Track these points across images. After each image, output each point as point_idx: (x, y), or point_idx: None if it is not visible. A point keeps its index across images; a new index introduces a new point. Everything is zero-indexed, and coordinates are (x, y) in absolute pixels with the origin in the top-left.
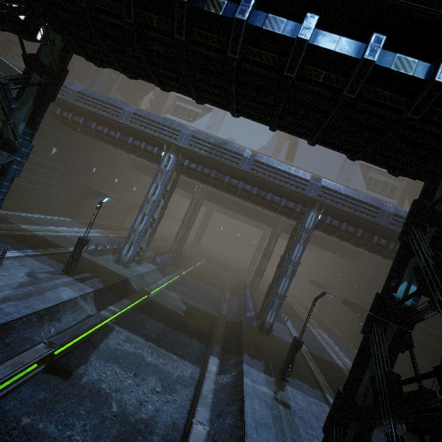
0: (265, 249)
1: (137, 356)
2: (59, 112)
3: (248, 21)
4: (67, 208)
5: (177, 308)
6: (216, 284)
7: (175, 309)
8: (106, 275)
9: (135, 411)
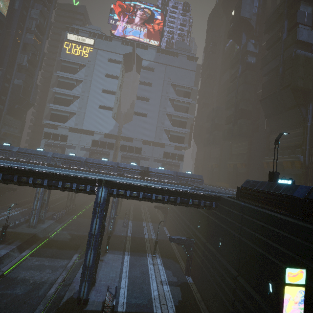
0: None
1: (41, 264)
2: None
3: (33, 182)
4: None
5: (66, 239)
6: None
7: (65, 239)
8: (22, 236)
9: (39, 280)
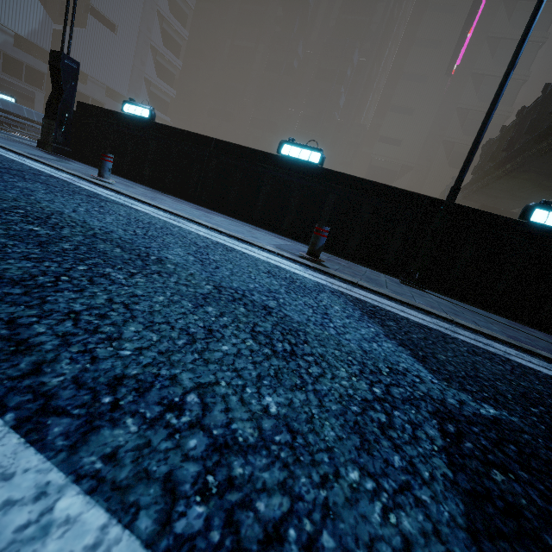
0: None
1: None
2: None
3: None
4: None
5: None
6: None
7: None
8: None
9: None
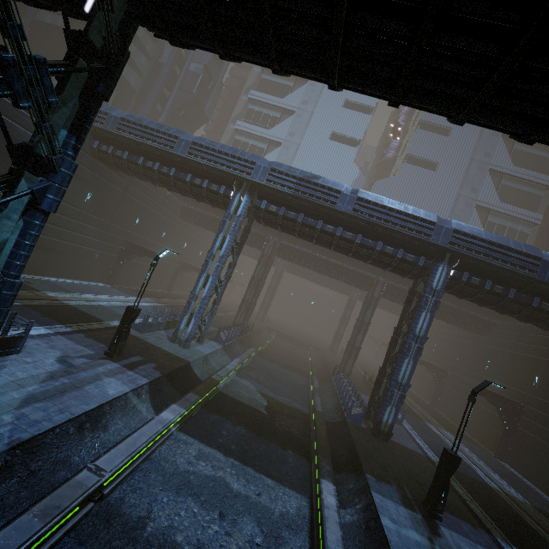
0: (358, 320)
1: (217, 481)
2: (96, 146)
3: None
4: (103, 271)
5: (256, 403)
6: (296, 367)
7: (254, 404)
8: (161, 358)
9: None
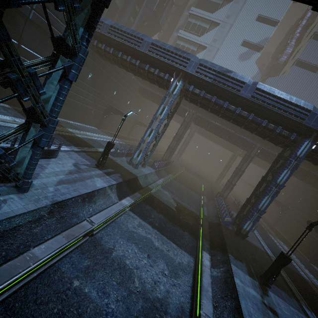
0: (237, 168)
1: (147, 239)
2: (95, 44)
3: None
4: (95, 120)
5: (170, 204)
6: (194, 189)
7: (169, 204)
8: (123, 172)
9: (151, 289)
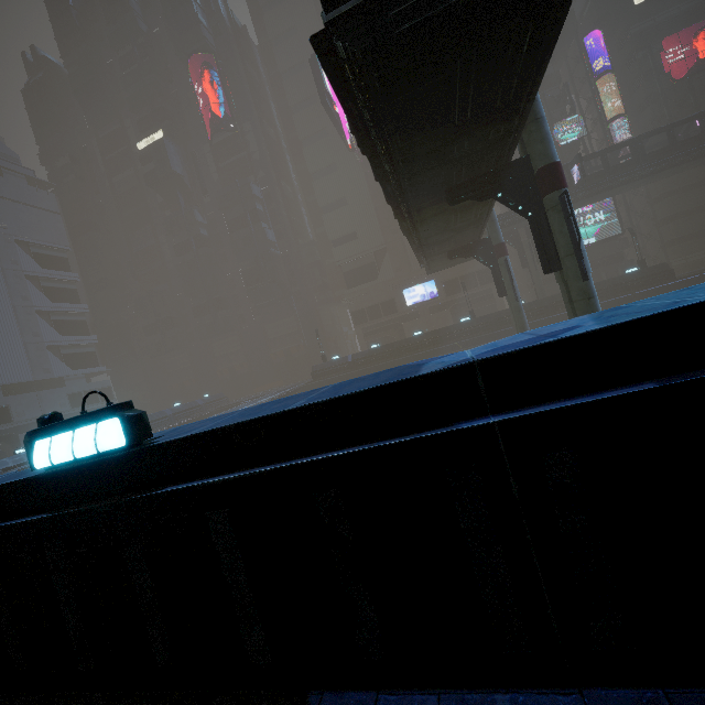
0: None
1: None
2: None
3: None
4: None
5: None
6: None
7: None
8: None
9: None
